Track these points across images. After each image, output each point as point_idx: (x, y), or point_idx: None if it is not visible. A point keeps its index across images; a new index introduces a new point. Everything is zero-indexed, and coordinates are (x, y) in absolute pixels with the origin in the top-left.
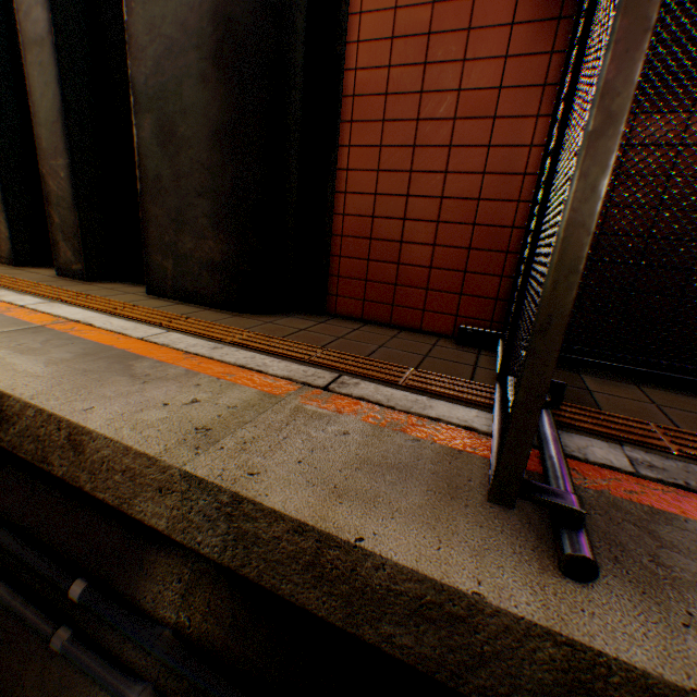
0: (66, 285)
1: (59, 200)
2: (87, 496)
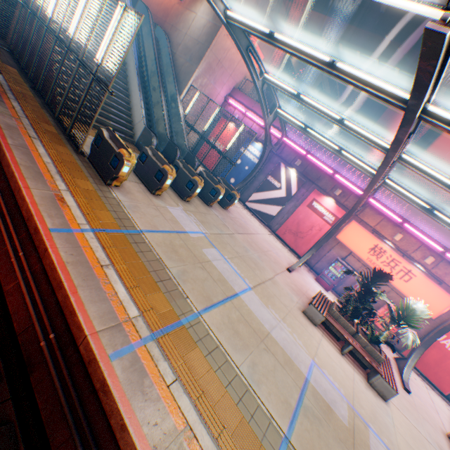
0: None
1: None
2: None
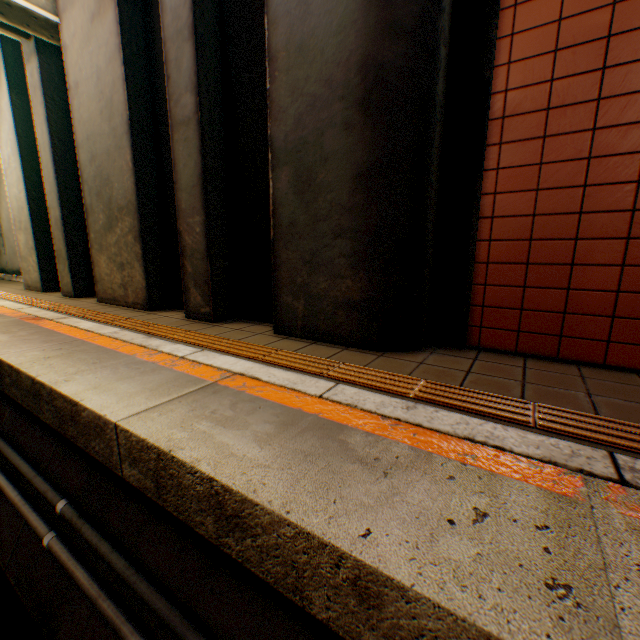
0: (200, 329)
1: (192, 252)
2: None
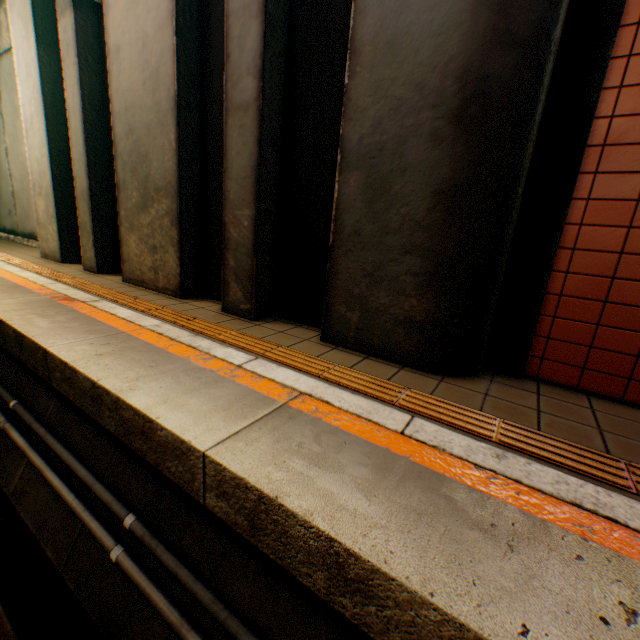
0: (243, 328)
1: (236, 246)
2: None
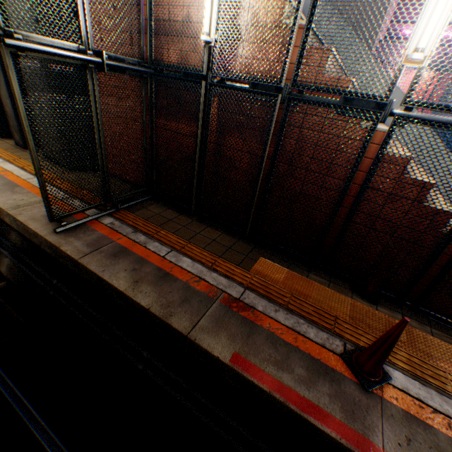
0: (16, 152)
1: (11, 116)
2: (2, 218)
